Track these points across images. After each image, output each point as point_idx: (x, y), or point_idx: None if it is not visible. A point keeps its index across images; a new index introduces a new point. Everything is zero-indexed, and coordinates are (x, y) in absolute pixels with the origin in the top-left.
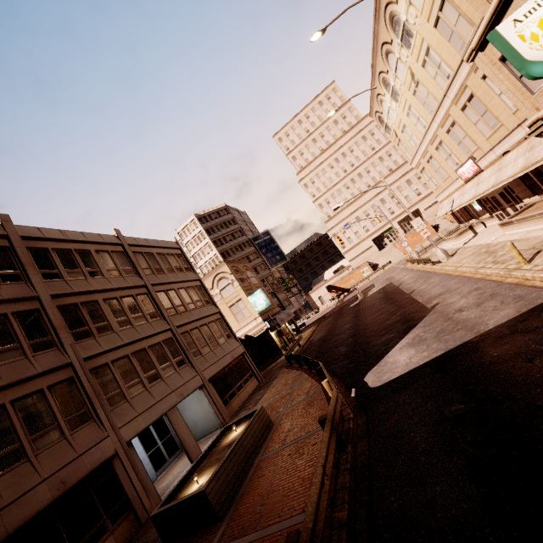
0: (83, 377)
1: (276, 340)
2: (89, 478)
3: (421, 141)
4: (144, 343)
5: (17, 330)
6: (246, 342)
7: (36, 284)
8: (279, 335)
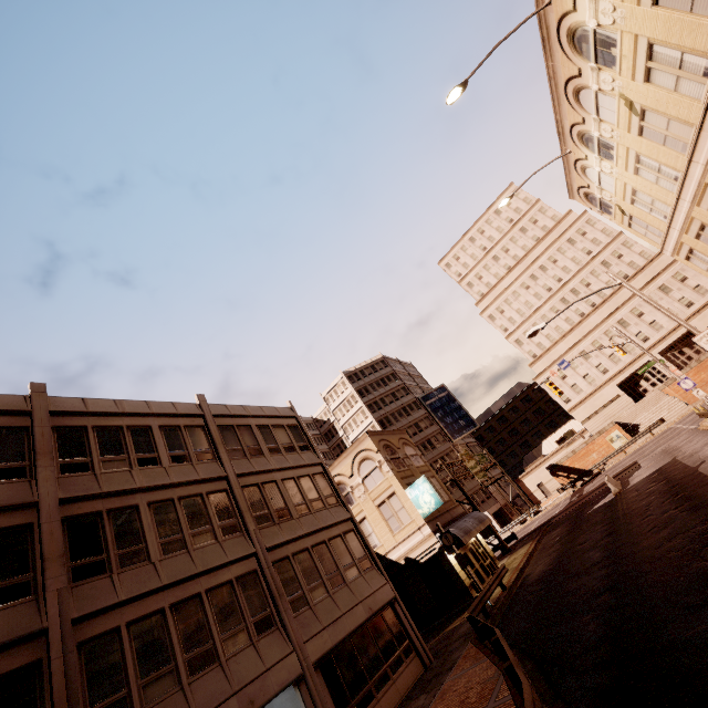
0: (57, 663)
1: (458, 571)
2: None
3: (673, 205)
4: (201, 582)
5: None
6: (407, 570)
7: (42, 482)
8: (459, 564)
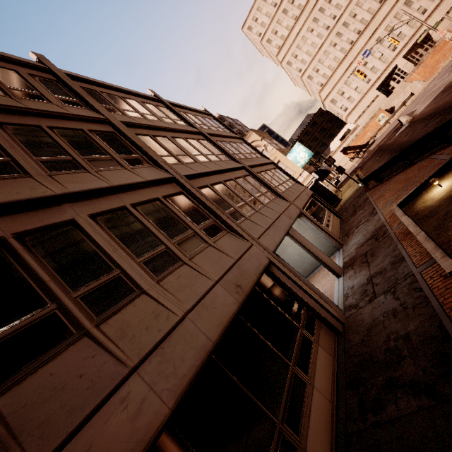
0: (194, 191)
1: (328, 189)
2: (257, 287)
3: None
4: (229, 175)
5: (101, 145)
6: None
7: (99, 110)
8: (339, 172)
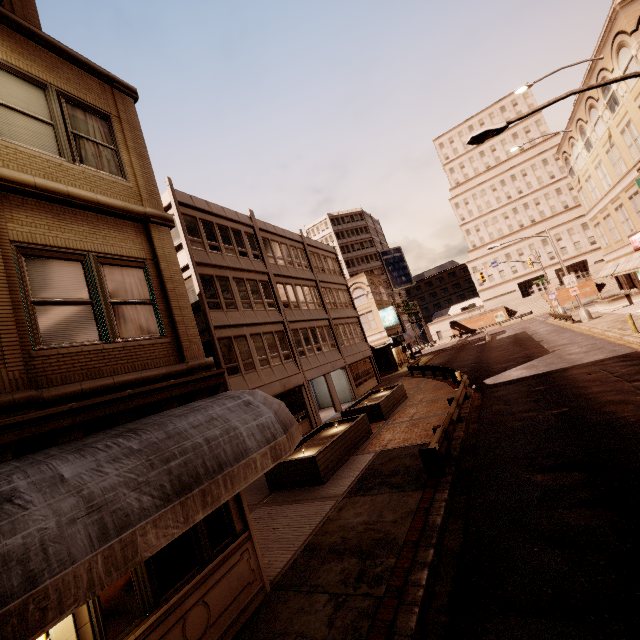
0: (289, 333)
1: (395, 356)
2: (291, 391)
3: (602, 197)
4: (314, 323)
5: (261, 292)
6: None
7: (267, 264)
8: (403, 351)
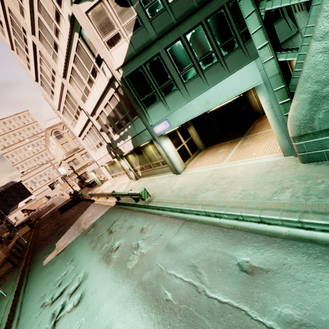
0: None
1: None
2: None
3: None
4: None
5: None
6: None
7: None
8: None
